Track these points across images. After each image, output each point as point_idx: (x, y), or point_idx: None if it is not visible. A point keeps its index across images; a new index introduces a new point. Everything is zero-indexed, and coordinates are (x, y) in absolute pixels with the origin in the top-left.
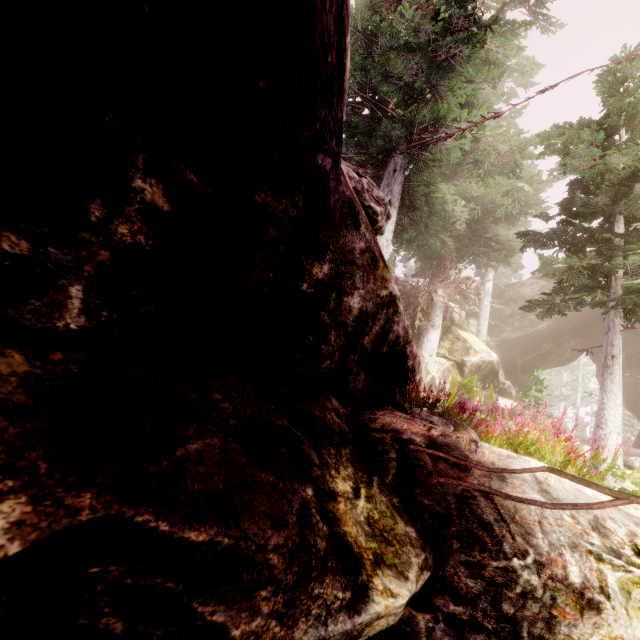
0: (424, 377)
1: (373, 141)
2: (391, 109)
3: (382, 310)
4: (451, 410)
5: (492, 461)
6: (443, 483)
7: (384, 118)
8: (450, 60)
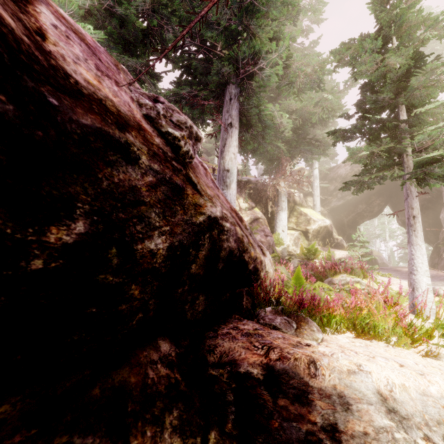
0: (270, 269)
1: (210, 79)
2: (220, 52)
3: (204, 235)
4: (292, 307)
5: (333, 384)
6: (285, 426)
7: (214, 59)
8: (254, 2)
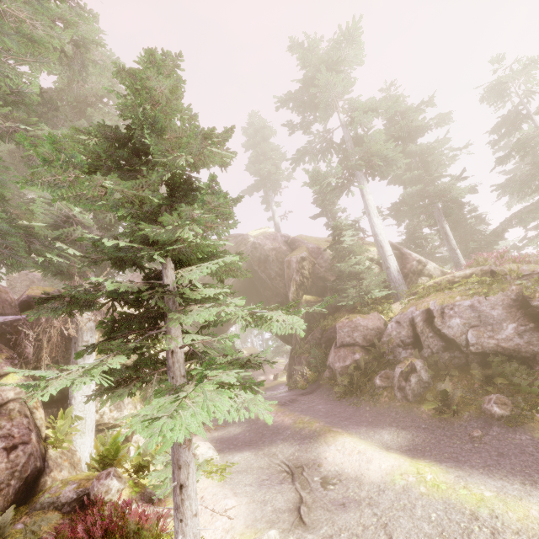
0: None
1: None
2: None
3: None
4: None
5: None
6: None
7: None
8: None
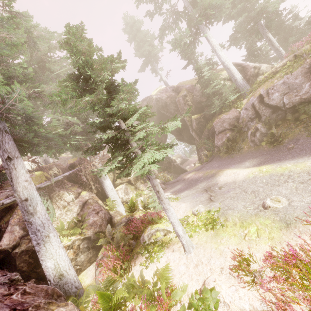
0: None
1: None
2: None
3: None
4: None
5: None
6: None
7: None
8: None
